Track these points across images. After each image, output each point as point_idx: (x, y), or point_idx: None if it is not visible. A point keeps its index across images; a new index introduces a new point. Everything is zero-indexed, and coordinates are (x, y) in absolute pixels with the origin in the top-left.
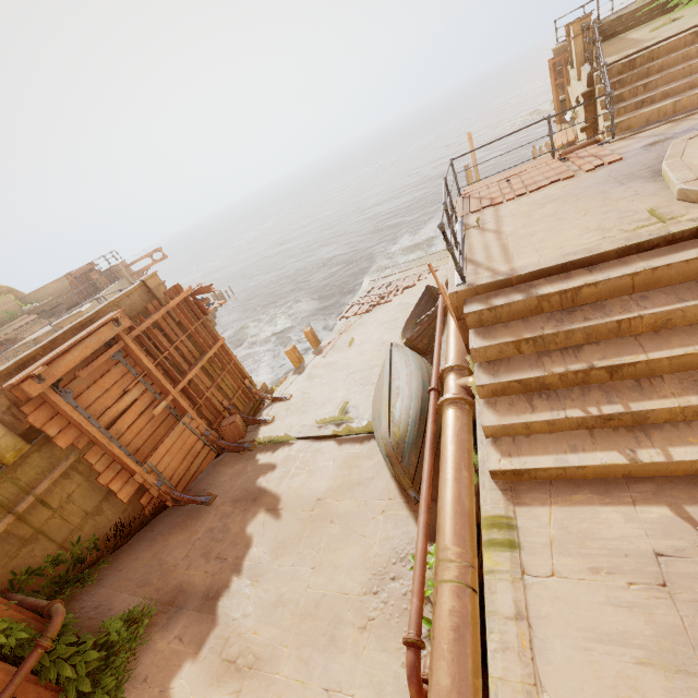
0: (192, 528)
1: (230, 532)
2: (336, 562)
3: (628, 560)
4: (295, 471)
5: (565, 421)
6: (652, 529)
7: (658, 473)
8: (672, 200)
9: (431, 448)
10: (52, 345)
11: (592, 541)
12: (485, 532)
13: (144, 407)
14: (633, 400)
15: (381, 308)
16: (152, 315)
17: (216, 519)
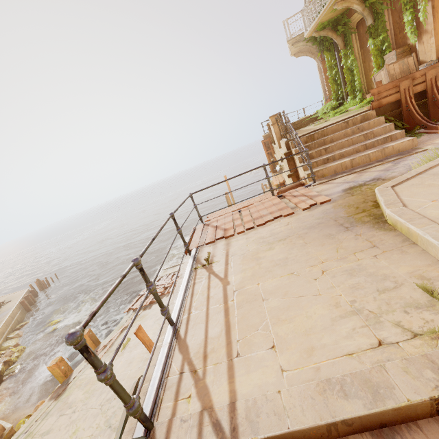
0: None
1: None
2: None
3: None
4: None
5: None
6: None
7: None
8: (438, 265)
9: None
10: None
11: None
12: None
13: None
14: None
15: (163, 298)
16: None
17: None
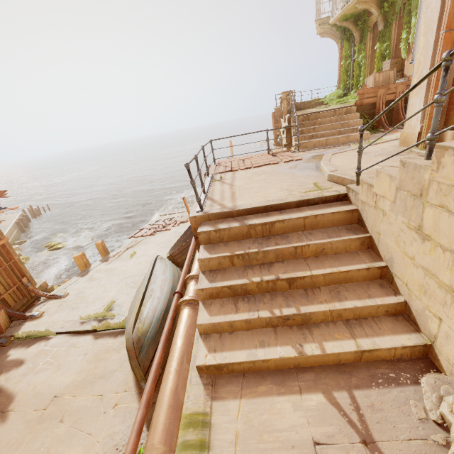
0: None
1: None
2: None
3: (294, 451)
4: (42, 367)
5: (258, 320)
6: (312, 416)
7: (316, 364)
8: (325, 180)
9: (164, 343)
10: None
11: (269, 434)
12: (182, 433)
13: None
14: (302, 304)
15: (162, 233)
16: None
17: None
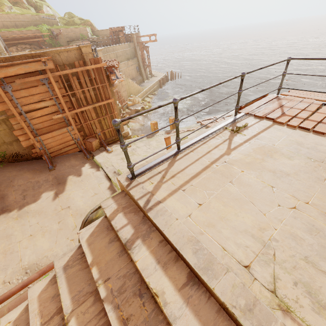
0: (35, 175)
1: (39, 189)
2: (37, 242)
3: None
4: (82, 184)
5: None
6: None
7: None
8: None
9: None
10: (12, 59)
11: None
12: None
13: (51, 112)
14: None
15: None
16: (73, 68)
17: (43, 179)
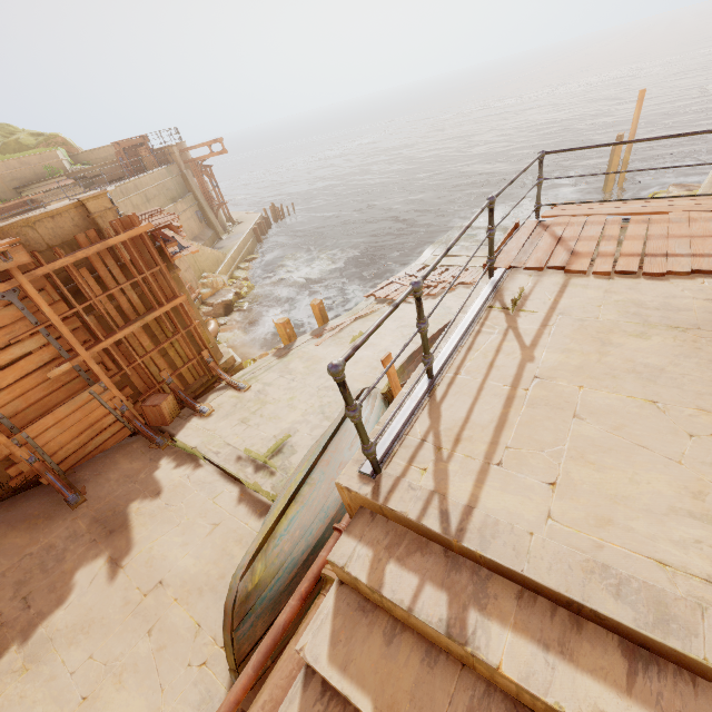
0: (37, 533)
1: (62, 565)
2: (110, 709)
3: None
4: (172, 514)
5: None
6: None
7: None
8: None
9: (264, 655)
10: None
11: None
12: None
13: (40, 364)
14: None
15: None
16: (77, 251)
17: (63, 535)
